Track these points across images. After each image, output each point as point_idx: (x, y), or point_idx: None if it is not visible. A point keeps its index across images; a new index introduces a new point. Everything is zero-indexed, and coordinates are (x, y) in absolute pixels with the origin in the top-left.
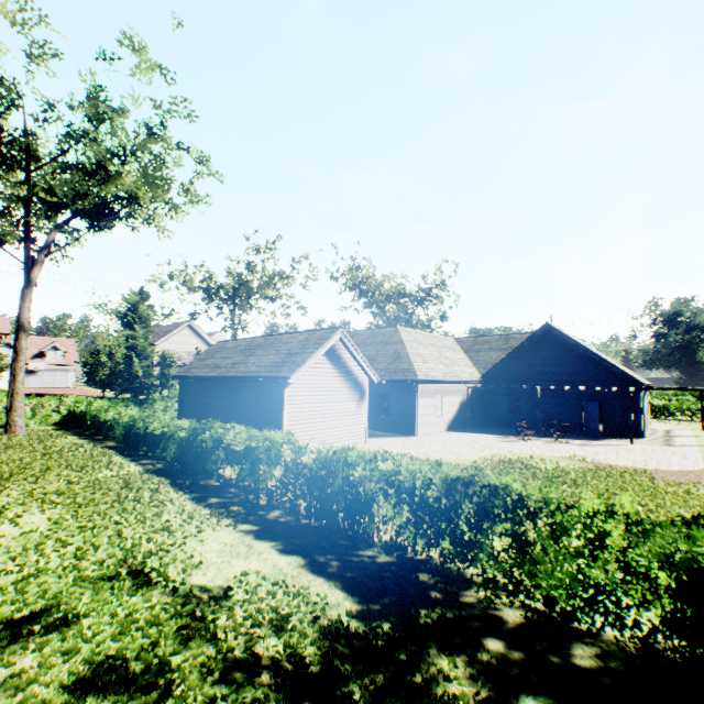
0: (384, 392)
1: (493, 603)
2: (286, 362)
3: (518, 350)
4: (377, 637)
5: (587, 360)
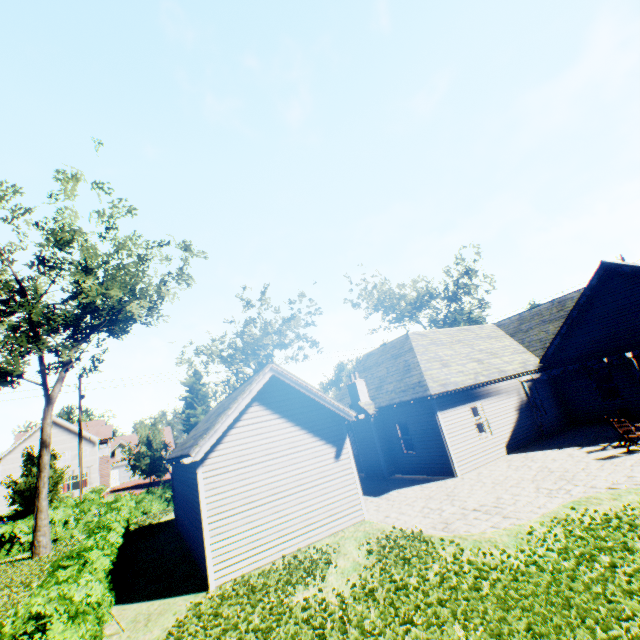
0: (399, 419)
1: None
2: (207, 428)
3: (577, 311)
4: None
5: None
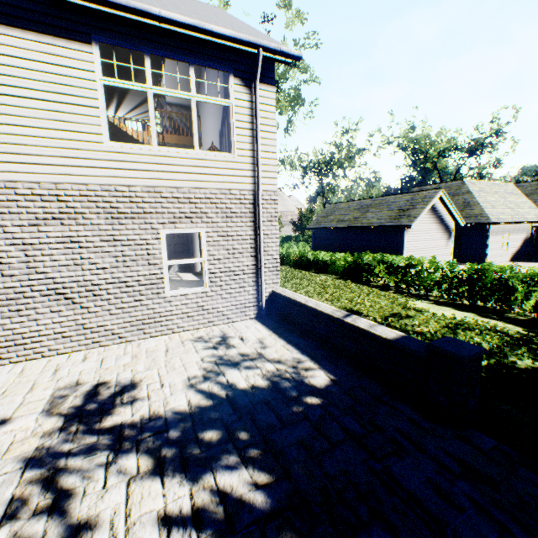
0: (455, 233)
1: None
2: (402, 215)
3: None
4: None
5: None
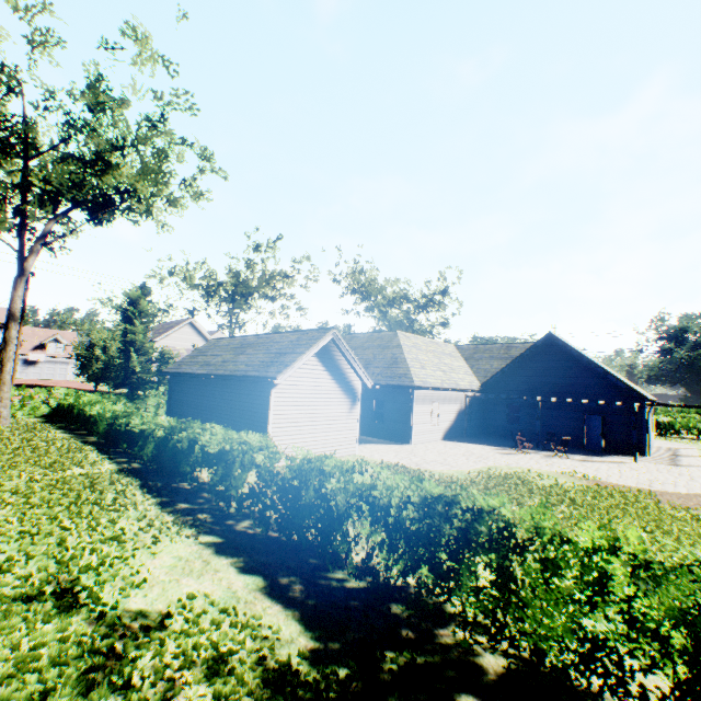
0: (379, 397)
1: (472, 648)
2: (275, 362)
3: (520, 359)
4: (329, 688)
5: (591, 372)
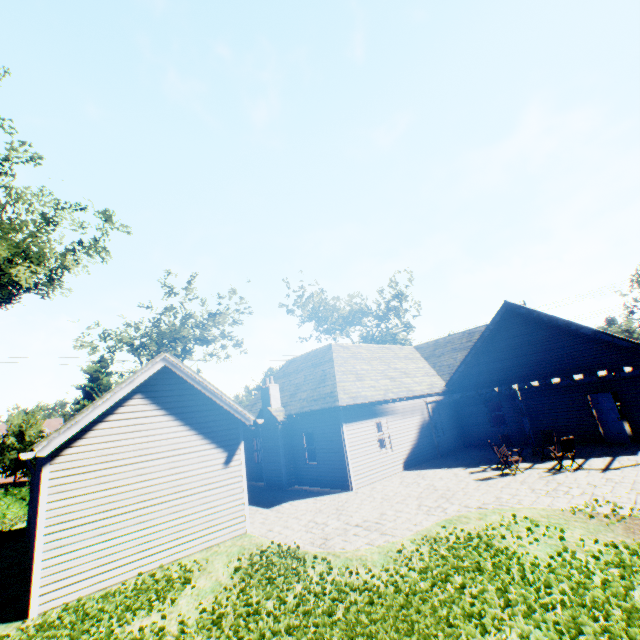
0: (307, 429)
1: None
2: None
3: (481, 343)
4: None
5: (575, 337)
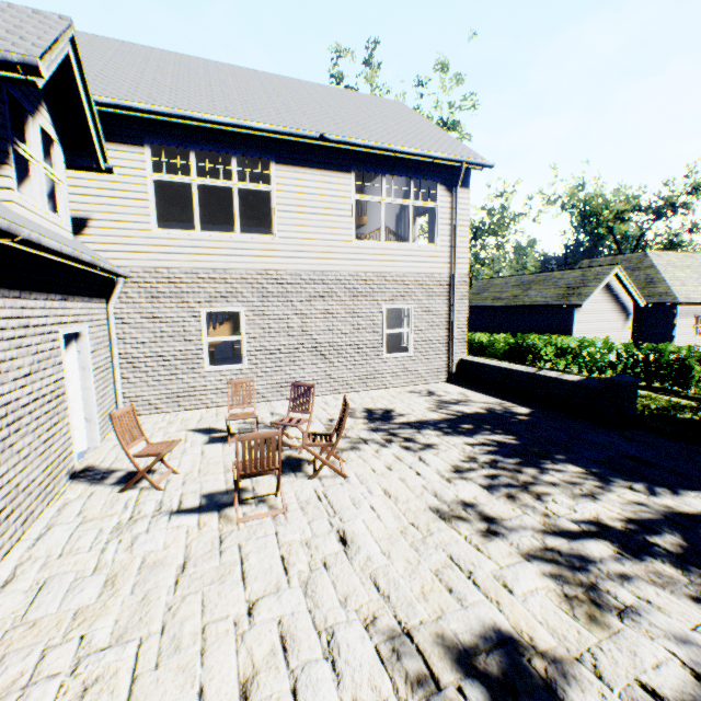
0: (634, 314)
1: None
2: (570, 294)
3: None
4: None
5: None
